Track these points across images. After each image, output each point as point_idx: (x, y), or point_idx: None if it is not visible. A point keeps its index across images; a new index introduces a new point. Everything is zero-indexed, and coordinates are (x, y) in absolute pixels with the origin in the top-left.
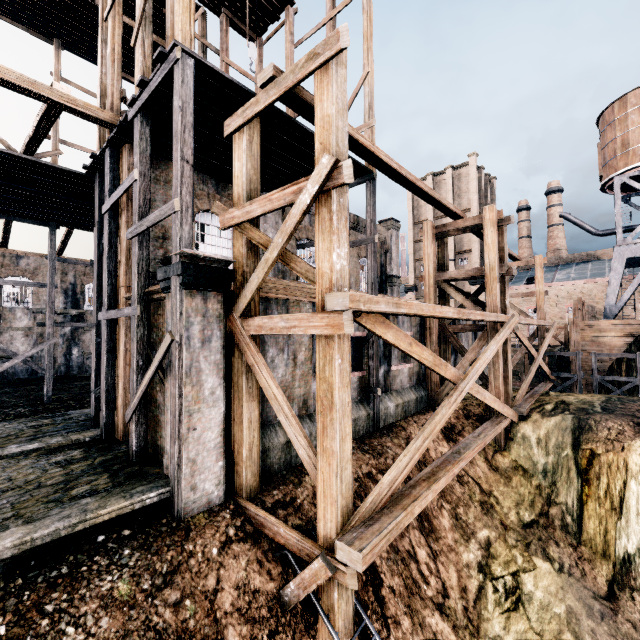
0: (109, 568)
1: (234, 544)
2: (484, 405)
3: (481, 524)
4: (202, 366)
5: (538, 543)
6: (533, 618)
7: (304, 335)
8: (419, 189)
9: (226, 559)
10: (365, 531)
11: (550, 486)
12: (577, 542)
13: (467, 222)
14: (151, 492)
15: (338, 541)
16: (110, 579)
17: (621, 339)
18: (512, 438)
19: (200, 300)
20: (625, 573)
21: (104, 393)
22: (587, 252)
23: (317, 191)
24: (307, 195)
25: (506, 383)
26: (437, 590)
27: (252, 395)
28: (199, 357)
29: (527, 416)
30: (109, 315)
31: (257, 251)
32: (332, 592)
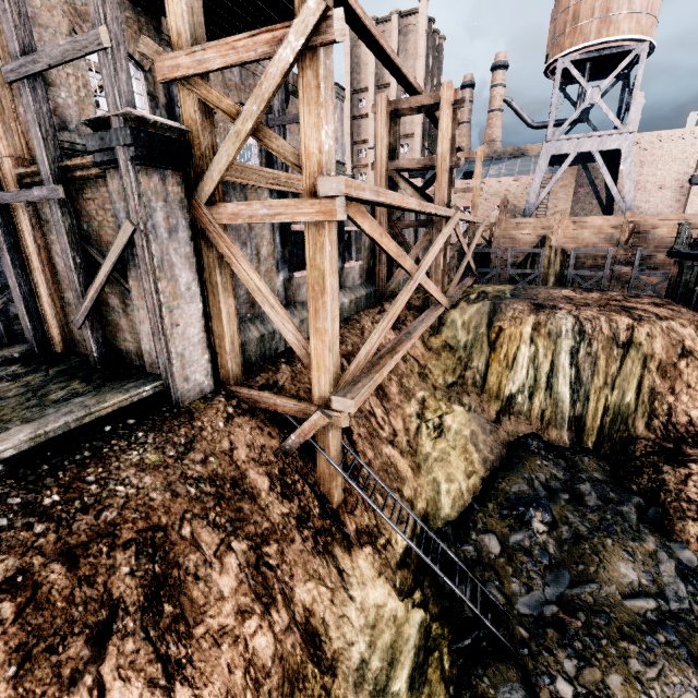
0: (131, 447)
1: (236, 418)
2: (423, 298)
3: (419, 388)
4: (173, 260)
5: (456, 396)
6: (450, 440)
7: (265, 228)
8: (381, 49)
9: (233, 429)
10: (352, 388)
11: (468, 357)
12: (481, 392)
13: (424, 100)
14: (146, 386)
15: (334, 396)
16: (136, 453)
17: (532, 236)
18: (444, 324)
19: (158, 180)
20: (508, 406)
21: (21, 302)
22: (519, 146)
23: (302, 47)
24: (289, 50)
25: (443, 277)
26: (390, 433)
27: (228, 290)
28: (169, 249)
29: (456, 305)
30: (0, 199)
31: (212, 119)
32: (327, 434)
